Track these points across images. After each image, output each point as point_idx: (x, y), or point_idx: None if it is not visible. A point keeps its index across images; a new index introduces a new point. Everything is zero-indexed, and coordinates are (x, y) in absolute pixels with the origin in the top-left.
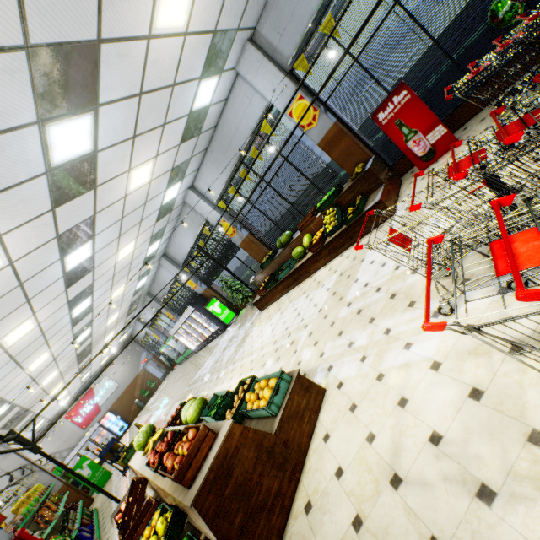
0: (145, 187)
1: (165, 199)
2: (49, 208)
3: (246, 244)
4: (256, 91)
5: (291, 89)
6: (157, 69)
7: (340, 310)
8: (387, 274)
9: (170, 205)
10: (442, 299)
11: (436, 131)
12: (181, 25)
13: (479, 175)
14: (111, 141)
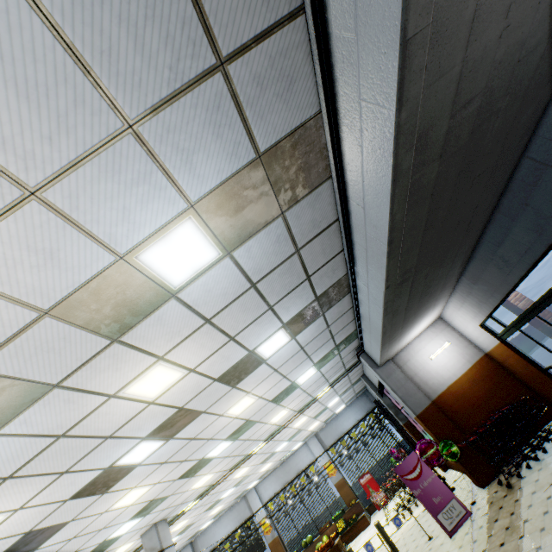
0: (260, 473)
1: (249, 486)
2: (259, 463)
3: (275, 543)
4: (311, 452)
5: (327, 457)
6: (301, 436)
7: (355, 550)
8: (372, 533)
9: (244, 492)
10: (386, 518)
11: (381, 493)
12: (311, 429)
13: (394, 505)
14: (281, 450)
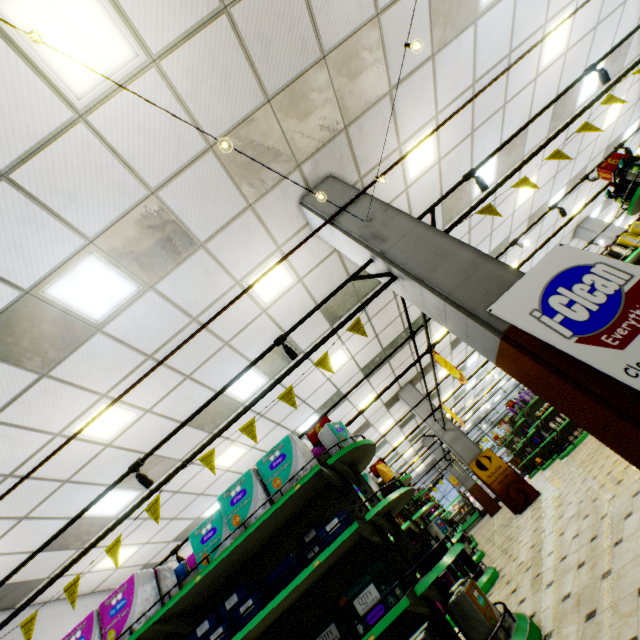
0: None
1: None
2: None
3: None
4: None
5: None
6: None
7: None
8: None
9: None
10: None
11: None
12: None
13: None
14: None
